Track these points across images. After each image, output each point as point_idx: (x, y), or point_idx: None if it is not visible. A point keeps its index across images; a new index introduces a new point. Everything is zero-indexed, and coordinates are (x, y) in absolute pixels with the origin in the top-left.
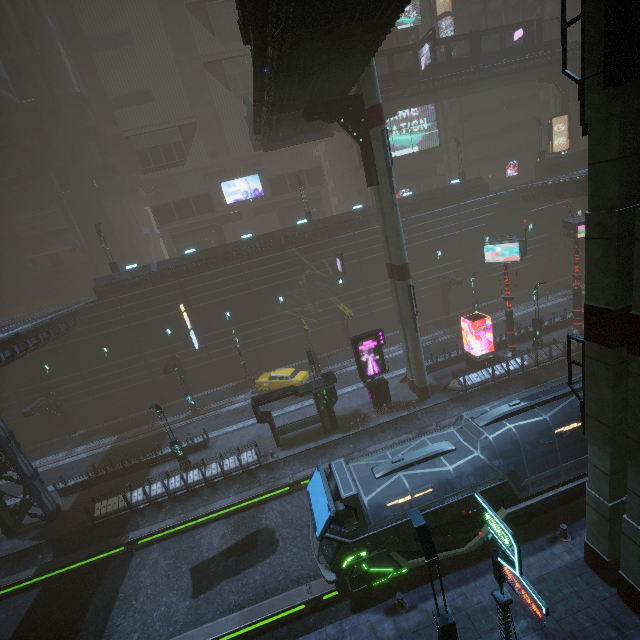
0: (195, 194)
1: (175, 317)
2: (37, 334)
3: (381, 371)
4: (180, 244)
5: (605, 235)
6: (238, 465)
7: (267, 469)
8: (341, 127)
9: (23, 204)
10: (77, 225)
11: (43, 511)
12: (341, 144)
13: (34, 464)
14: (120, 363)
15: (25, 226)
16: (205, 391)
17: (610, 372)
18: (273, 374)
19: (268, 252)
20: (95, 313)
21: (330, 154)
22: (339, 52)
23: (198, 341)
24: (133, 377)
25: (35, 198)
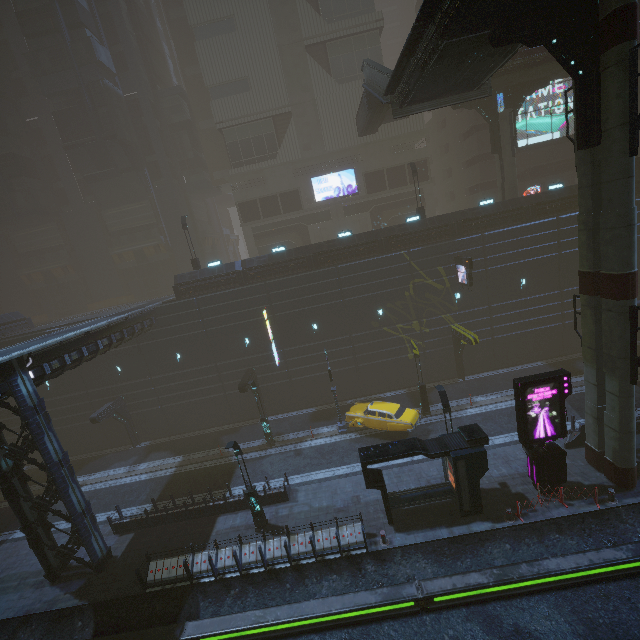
0: (283, 190)
1: (256, 325)
2: (110, 333)
3: (556, 434)
4: (262, 244)
5: None
6: (335, 545)
7: (376, 559)
8: (473, 102)
9: (116, 198)
10: (163, 221)
11: (90, 558)
12: (453, 134)
13: (95, 476)
14: (192, 372)
15: (116, 220)
16: (280, 414)
17: None
18: (371, 408)
19: (370, 254)
20: (172, 314)
21: (433, 149)
22: None
23: (278, 355)
24: (204, 389)
25: (128, 192)
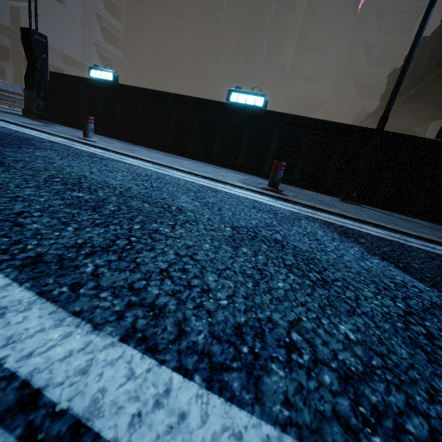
0: None
1: None
2: None
3: None
4: None
5: None
6: None
7: None
8: None
9: None
10: None
11: None
12: None
13: None
14: None
15: None
16: None
17: None
18: None
19: None
20: None
21: None
22: (413, 118)
23: None
24: None
25: None
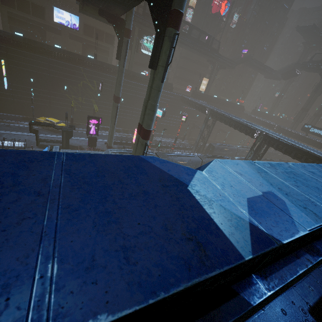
0: (34, 2)
1: None
2: None
3: (96, 134)
4: (13, 25)
5: (145, 105)
6: (12, 146)
7: None
8: None
9: None
10: None
11: None
12: None
13: None
14: None
15: None
16: (4, 113)
17: (137, 140)
18: (47, 118)
19: (67, 61)
20: None
21: None
22: (113, 1)
23: (8, 85)
24: None
25: None
